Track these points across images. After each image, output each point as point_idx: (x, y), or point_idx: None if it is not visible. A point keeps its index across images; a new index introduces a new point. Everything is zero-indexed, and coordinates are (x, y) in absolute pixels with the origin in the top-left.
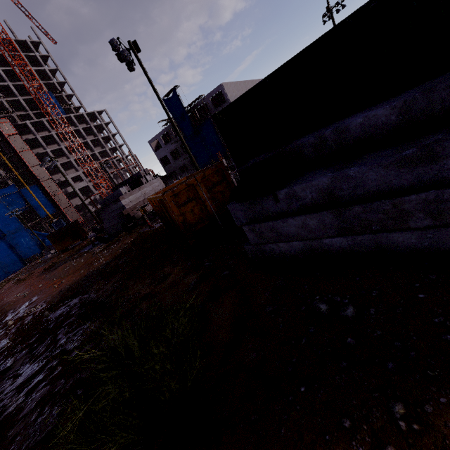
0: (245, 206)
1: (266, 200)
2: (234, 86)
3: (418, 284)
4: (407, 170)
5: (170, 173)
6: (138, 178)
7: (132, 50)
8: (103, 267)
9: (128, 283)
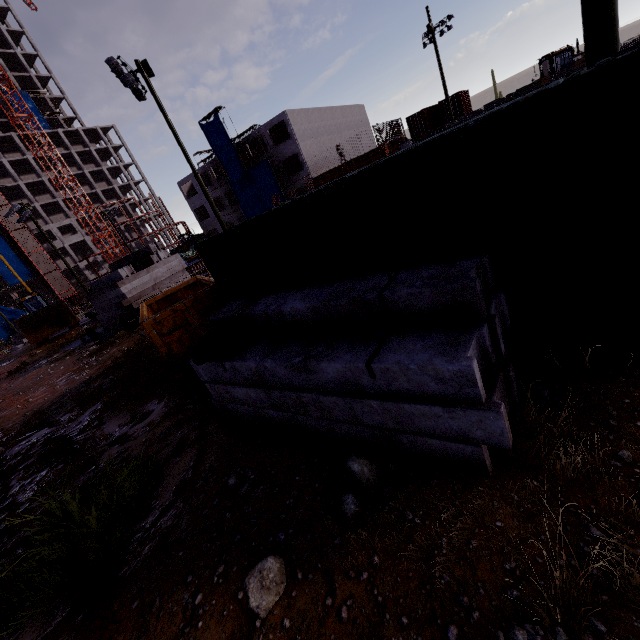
0: (203, 366)
1: (217, 366)
2: (304, 116)
3: (304, 466)
4: (298, 374)
5: (209, 231)
6: (147, 255)
7: (141, 73)
8: (83, 386)
9: (106, 416)
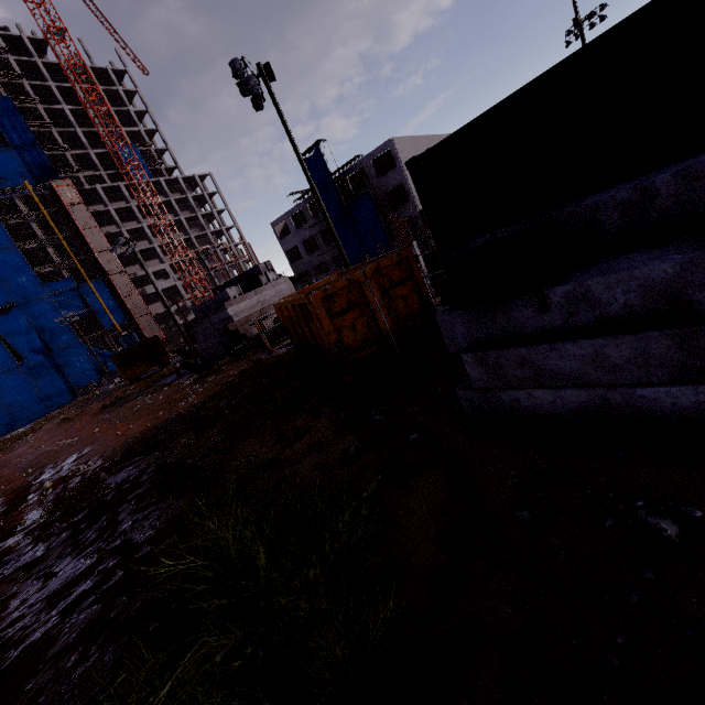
0: (471, 316)
1: (519, 306)
2: (411, 144)
3: None
4: None
5: (300, 273)
6: (255, 276)
7: (262, 77)
8: (193, 410)
9: (235, 438)
